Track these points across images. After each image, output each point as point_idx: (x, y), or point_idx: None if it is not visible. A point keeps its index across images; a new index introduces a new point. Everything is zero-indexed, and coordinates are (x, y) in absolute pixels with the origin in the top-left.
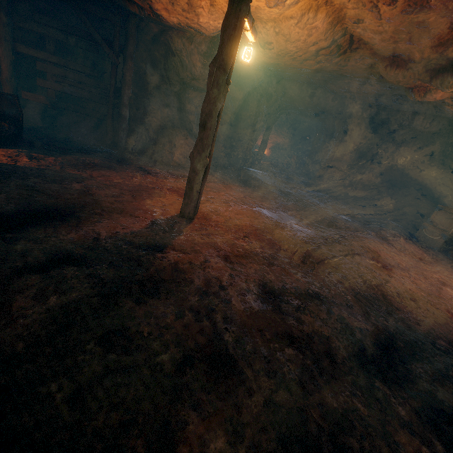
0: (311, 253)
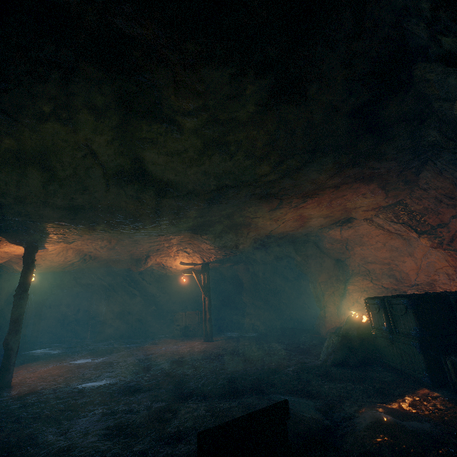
0: (107, 363)
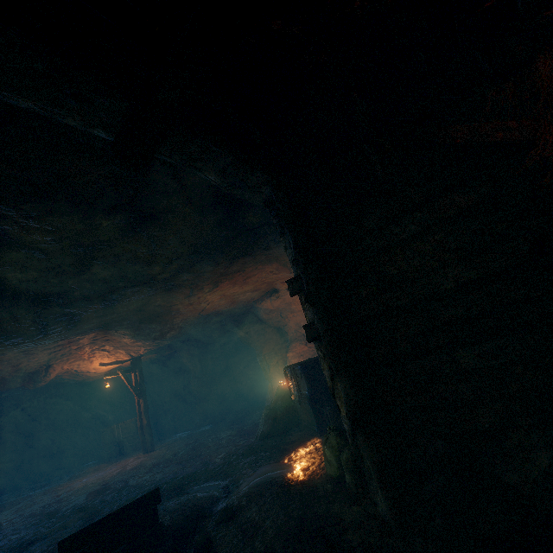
0: None
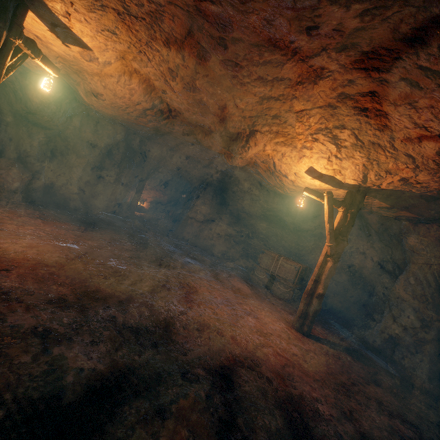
0: (101, 287)
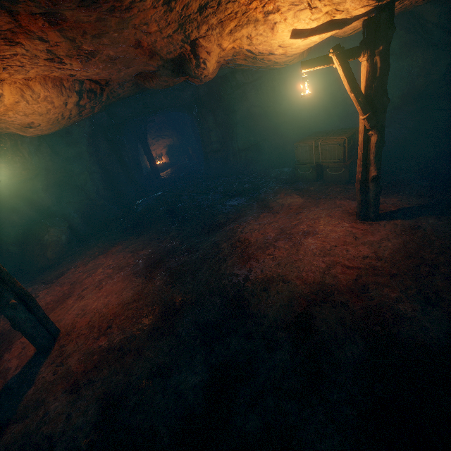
0: (174, 298)
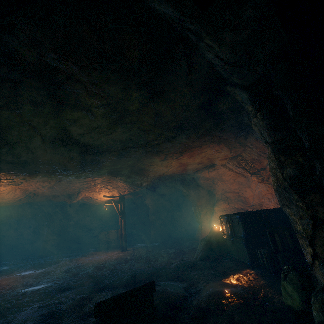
0: (46, 273)
